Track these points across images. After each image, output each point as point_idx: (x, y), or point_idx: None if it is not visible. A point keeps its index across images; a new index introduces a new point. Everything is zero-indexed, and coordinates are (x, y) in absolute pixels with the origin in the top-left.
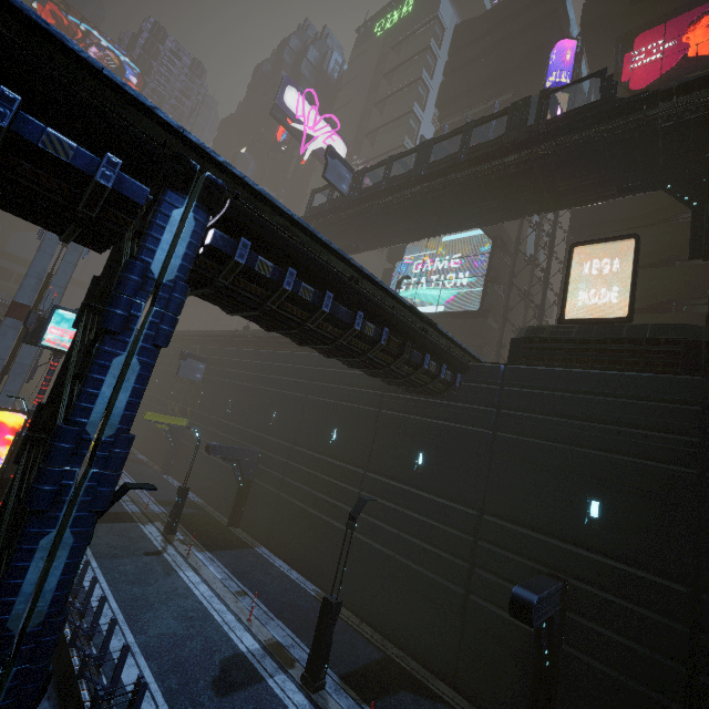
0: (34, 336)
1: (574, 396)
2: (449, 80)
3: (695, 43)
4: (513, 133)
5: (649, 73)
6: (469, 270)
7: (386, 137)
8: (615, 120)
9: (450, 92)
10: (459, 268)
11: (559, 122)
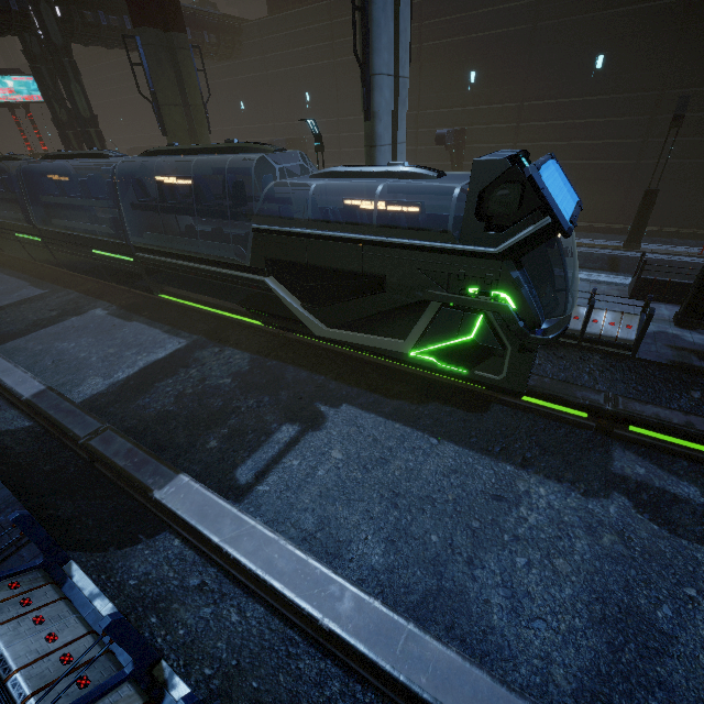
0: None
1: None
2: None
3: None
4: None
5: None
6: None
7: None
8: None
9: None
10: None
11: None
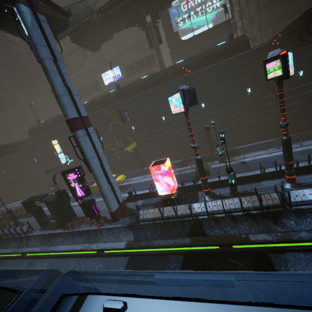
0: (192, 103)
1: None
2: None
3: None
4: None
5: None
6: None
7: None
8: None
9: None
10: None
11: None
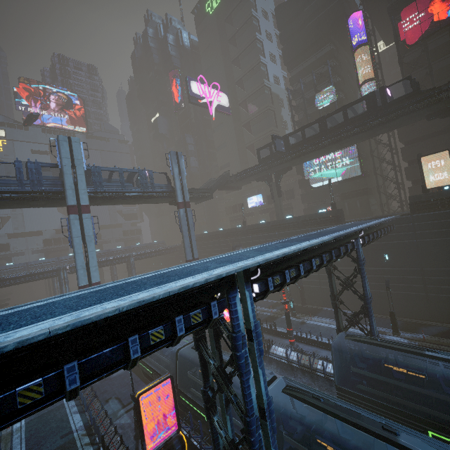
0: None
1: (445, 221)
2: (286, 47)
3: (436, 13)
4: (372, 111)
5: (415, 33)
6: (347, 156)
7: (249, 82)
8: (423, 101)
9: (290, 55)
10: (341, 156)
11: (395, 104)
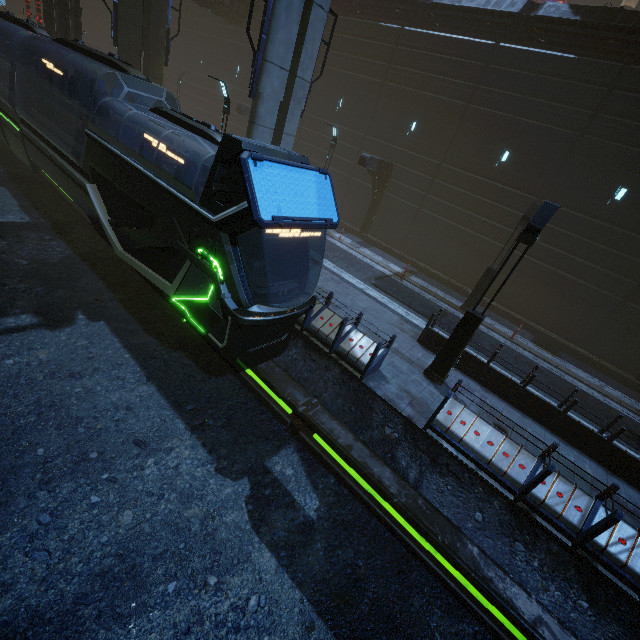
0: None
1: None
2: None
3: None
4: None
5: None
6: None
7: None
8: None
9: None
10: None
11: None
